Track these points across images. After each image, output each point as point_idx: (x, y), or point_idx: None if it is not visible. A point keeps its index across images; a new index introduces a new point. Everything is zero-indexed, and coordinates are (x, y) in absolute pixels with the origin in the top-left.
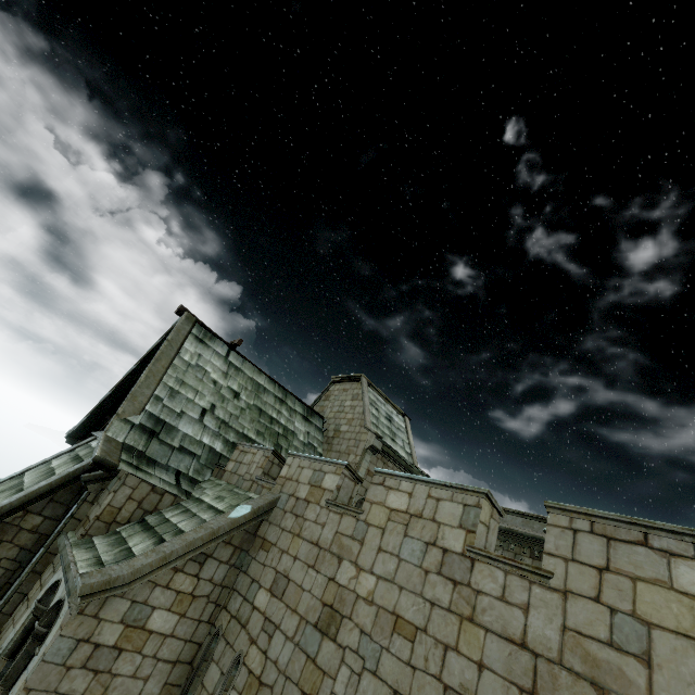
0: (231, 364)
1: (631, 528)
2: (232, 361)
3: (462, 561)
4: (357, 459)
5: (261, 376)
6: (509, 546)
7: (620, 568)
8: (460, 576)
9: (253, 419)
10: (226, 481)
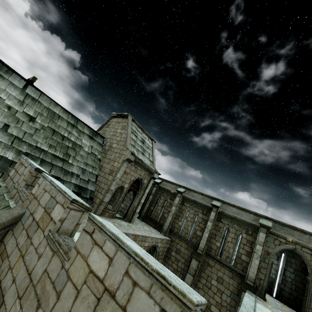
0: (28, 95)
1: None
2: (29, 93)
3: None
4: (119, 165)
5: (56, 107)
6: (193, 207)
7: None
8: None
9: (47, 137)
10: (5, 184)
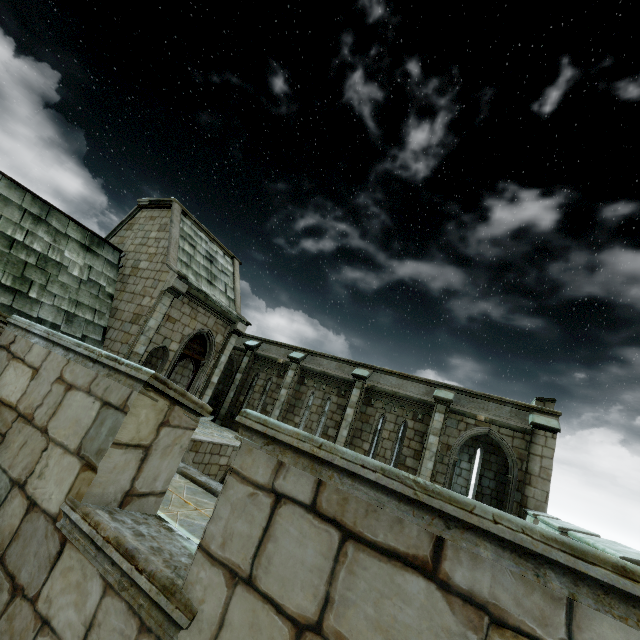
0: None
1: (407, 516)
2: None
3: (45, 539)
4: (152, 303)
5: None
6: (321, 387)
7: (348, 638)
8: (30, 574)
9: None
10: None
